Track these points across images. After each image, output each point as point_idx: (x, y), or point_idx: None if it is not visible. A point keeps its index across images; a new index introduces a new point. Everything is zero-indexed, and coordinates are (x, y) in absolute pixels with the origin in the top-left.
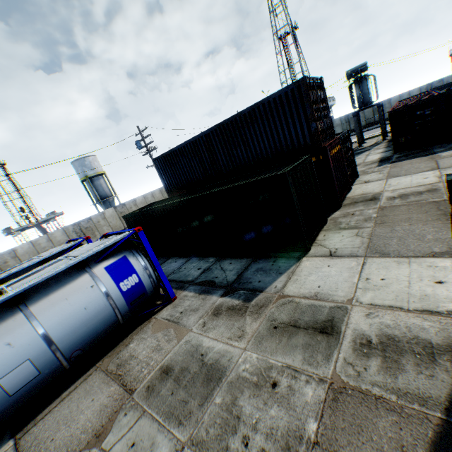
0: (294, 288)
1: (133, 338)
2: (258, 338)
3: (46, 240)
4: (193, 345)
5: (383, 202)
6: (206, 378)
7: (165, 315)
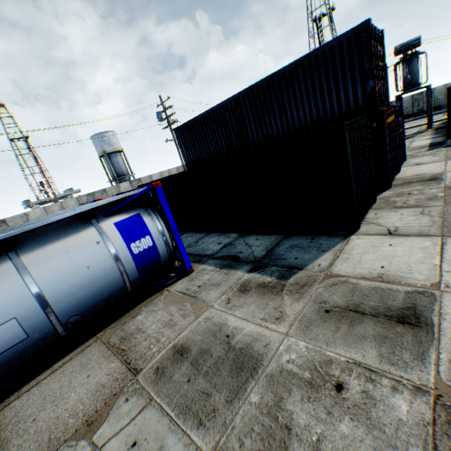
0: (345, 267)
1: (141, 310)
2: (303, 322)
3: (59, 208)
4: (215, 324)
5: (448, 181)
6: (235, 367)
7: (180, 288)
